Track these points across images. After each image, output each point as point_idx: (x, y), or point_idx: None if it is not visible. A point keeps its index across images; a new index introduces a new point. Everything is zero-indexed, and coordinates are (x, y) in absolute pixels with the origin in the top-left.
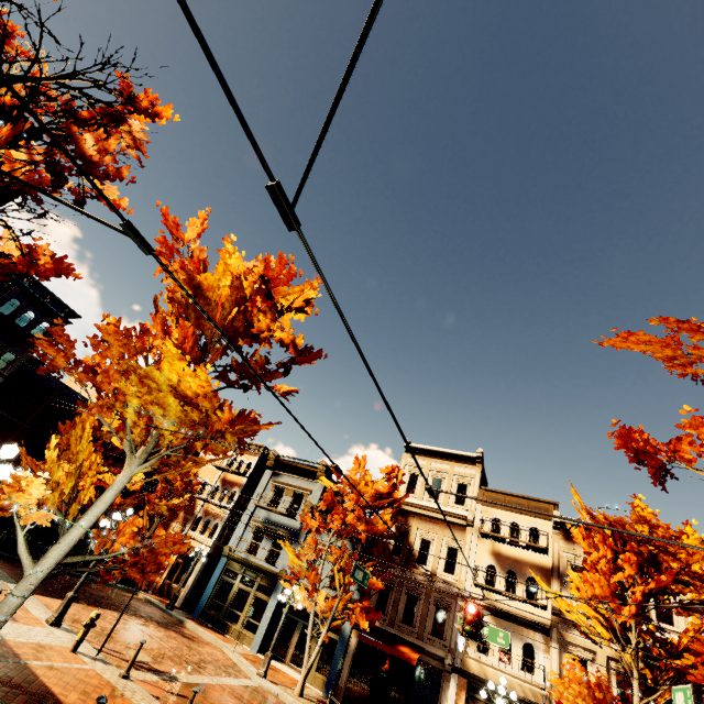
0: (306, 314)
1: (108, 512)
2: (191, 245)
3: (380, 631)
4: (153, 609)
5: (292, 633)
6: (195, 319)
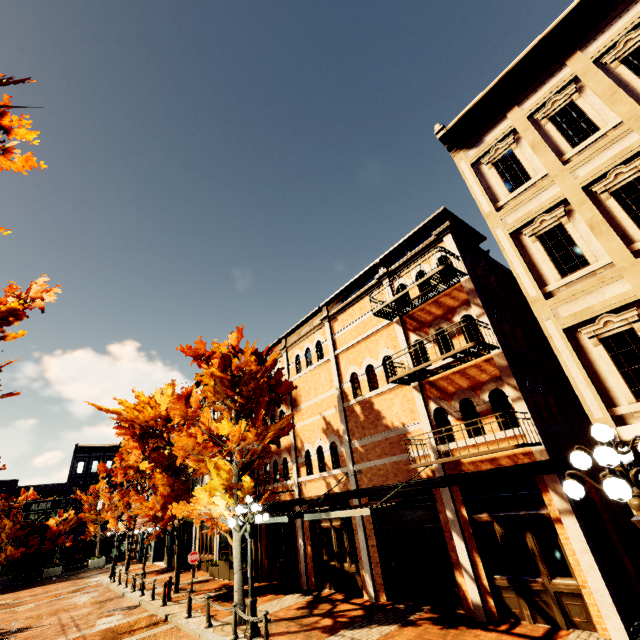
0: None
1: (102, 531)
2: None
3: None
4: (99, 571)
5: None
6: None
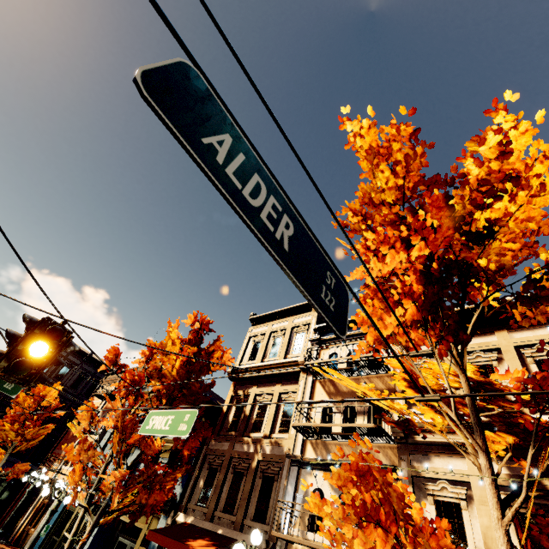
0: None
1: None
2: None
3: (186, 528)
4: None
5: None
6: None
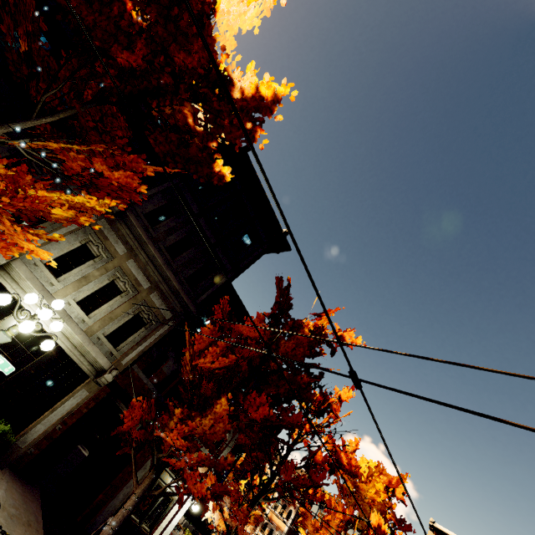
0: (404, 504)
1: None
2: (350, 454)
3: None
4: None
5: None
6: (354, 502)
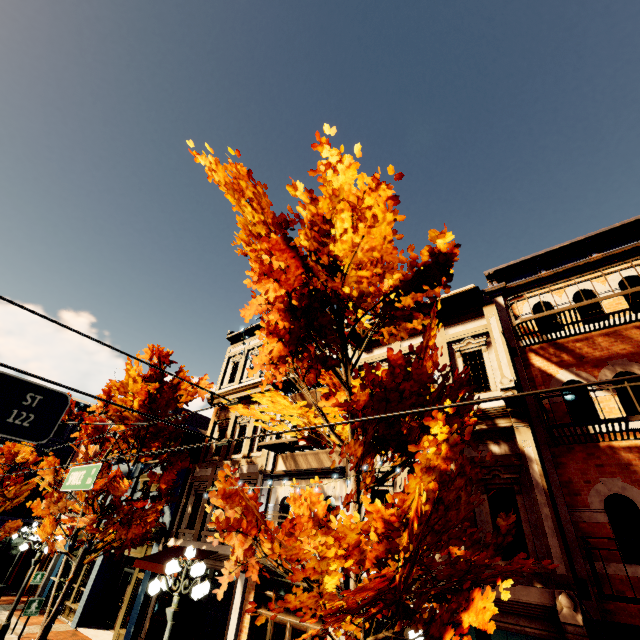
0: None
1: None
2: None
3: (173, 551)
4: None
5: (126, 589)
6: None
